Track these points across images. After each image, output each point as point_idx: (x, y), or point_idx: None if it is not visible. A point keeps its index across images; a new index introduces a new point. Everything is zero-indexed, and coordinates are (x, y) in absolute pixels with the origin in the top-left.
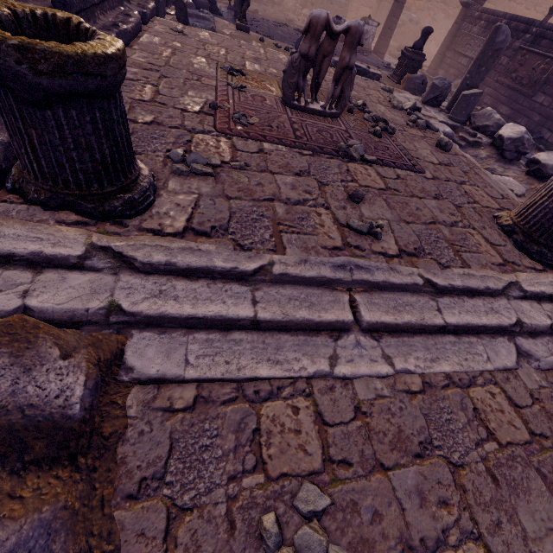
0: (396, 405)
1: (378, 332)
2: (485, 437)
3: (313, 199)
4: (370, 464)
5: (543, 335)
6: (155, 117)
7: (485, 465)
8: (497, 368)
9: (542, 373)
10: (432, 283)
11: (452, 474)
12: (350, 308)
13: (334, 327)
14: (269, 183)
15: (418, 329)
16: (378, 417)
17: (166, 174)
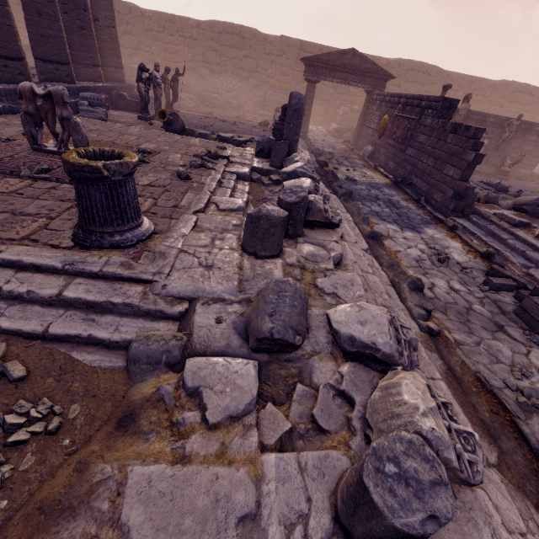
0: None
1: None
2: None
3: None
4: None
5: None
6: None
7: None
8: None
9: None
10: None
11: None
12: None
13: None
14: None
15: None
16: None
17: None
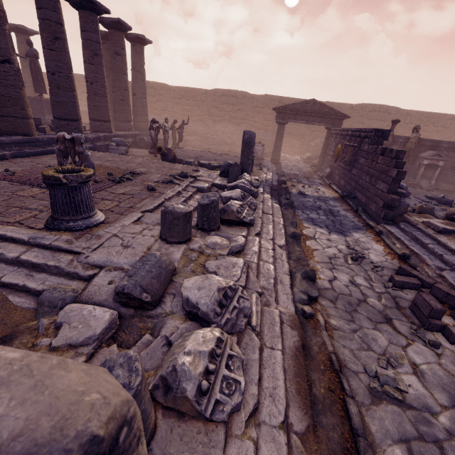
0: None
1: None
2: None
3: None
4: None
5: None
6: None
7: None
8: None
9: None
10: None
11: None
12: None
13: None
14: None
15: None
16: None
17: None
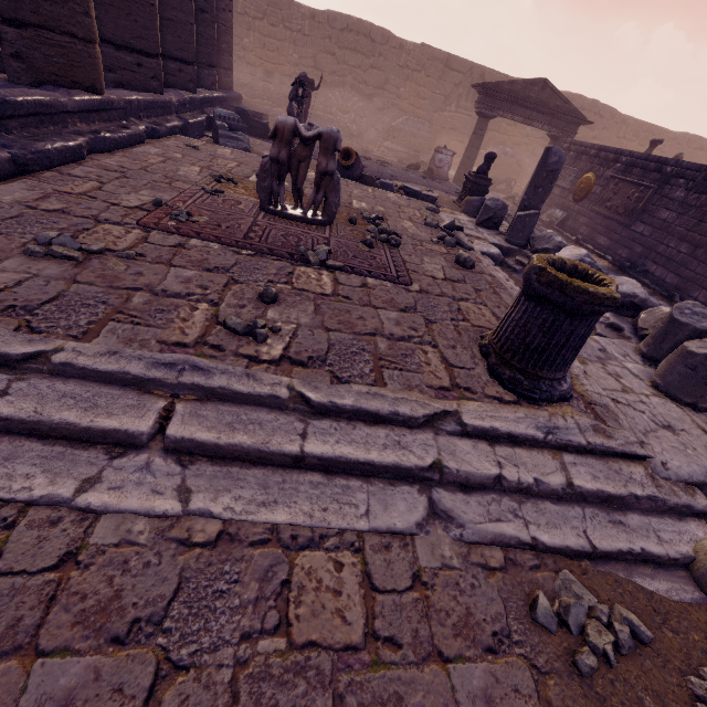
0: (143, 558)
1: (193, 455)
2: (270, 628)
3: (203, 294)
4: (16, 641)
5: (486, 491)
6: (67, 207)
7: (234, 673)
8: (375, 528)
9: (463, 547)
10: (306, 399)
11: (155, 680)
12: (163, 418)
13: (118, 439)
14: (153, 274)
15: (260, 458)
16: (95, 572)
17: (12, 254)
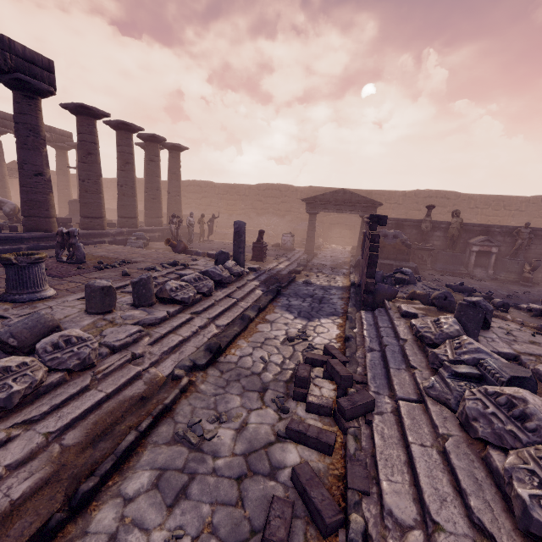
0: None
1: None
2: None
3: None
4: None
5: None
6: None
7: None
8: None
9: None
10: None
11: None
12: None
13: None
14: None
15: None
16: None
17: None
